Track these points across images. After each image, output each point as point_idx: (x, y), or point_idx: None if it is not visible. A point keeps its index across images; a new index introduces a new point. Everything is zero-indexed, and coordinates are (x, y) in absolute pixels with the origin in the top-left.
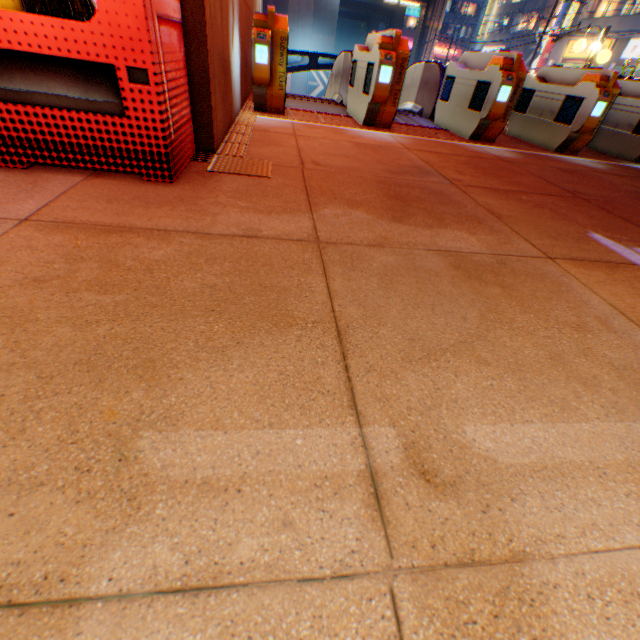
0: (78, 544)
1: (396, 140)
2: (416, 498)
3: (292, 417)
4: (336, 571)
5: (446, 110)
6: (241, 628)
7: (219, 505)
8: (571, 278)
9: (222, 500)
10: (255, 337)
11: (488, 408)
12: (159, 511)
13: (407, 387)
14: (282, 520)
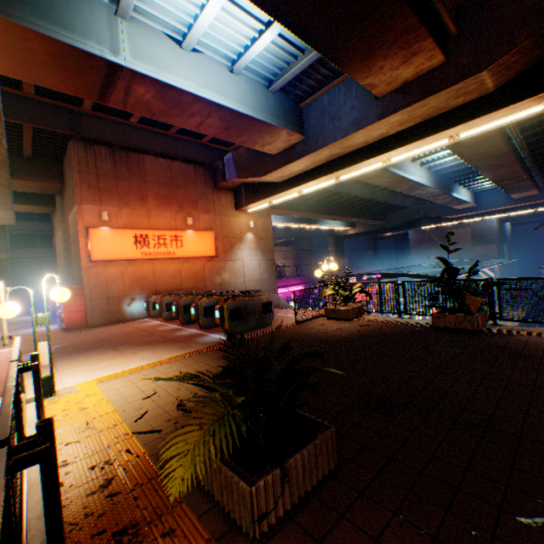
0: None
1: (150, 324)
2: None
3: None
4: None
5: None
6: None
7: None
8: None
9: None
10: None
11: None
12: None
13: None
14: None
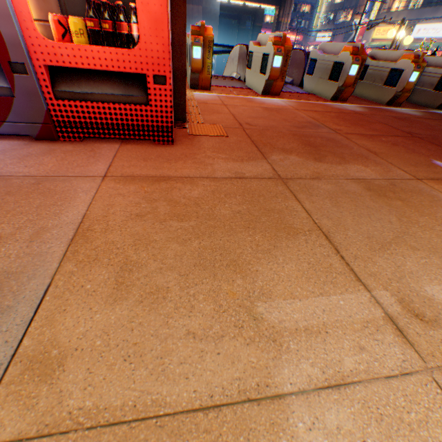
0: (262, 366)
1: (286, 104)
2: (420, 329)
3: (329, 288)
4: (400, 371)
5: (312, 81)
6: (370, 403)
7: (320, 341)
8: (436, 191)
9: (320, 338)
10: (281, 242)
11: (431, 276)
12: (292, 346)
13: (381, 266)
14: (357, 346)
